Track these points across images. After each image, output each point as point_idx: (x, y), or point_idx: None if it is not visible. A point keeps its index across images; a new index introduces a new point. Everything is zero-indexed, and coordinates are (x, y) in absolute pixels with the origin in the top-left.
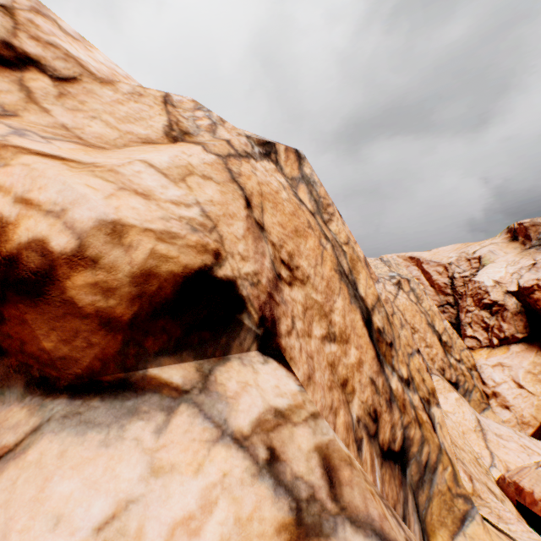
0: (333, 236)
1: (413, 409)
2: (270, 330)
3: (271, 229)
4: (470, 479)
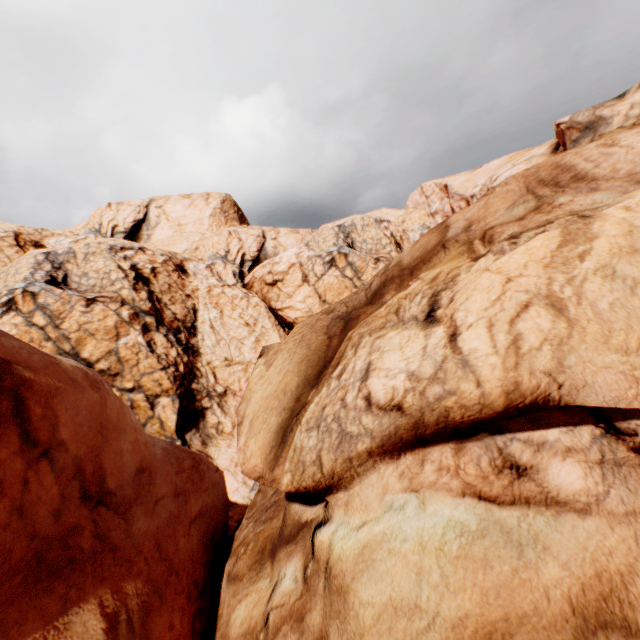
0: (62, 332)
1: (132, 402)
2: None
3: None
4: (233, 427)
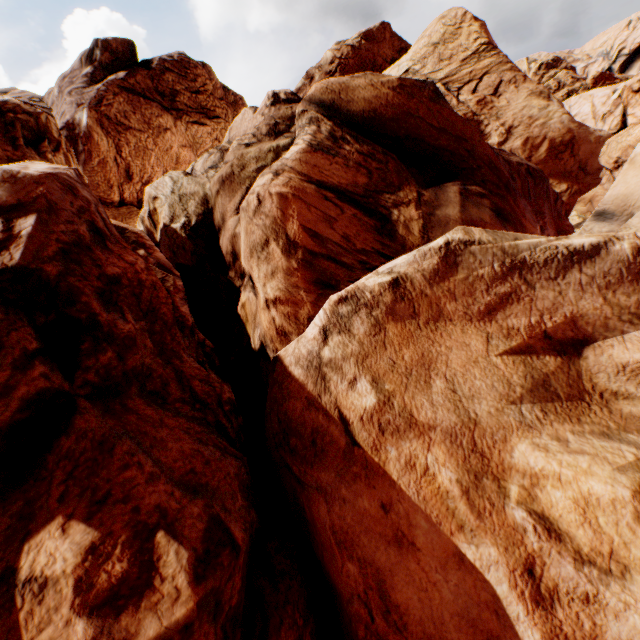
0: None
1: None
2: None
3: None
4: None
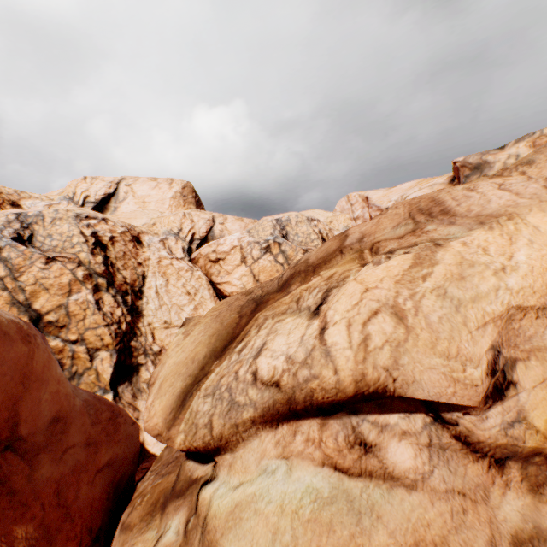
0: (19, 284)
1: (73, 352)
2: None
3: None
4: None
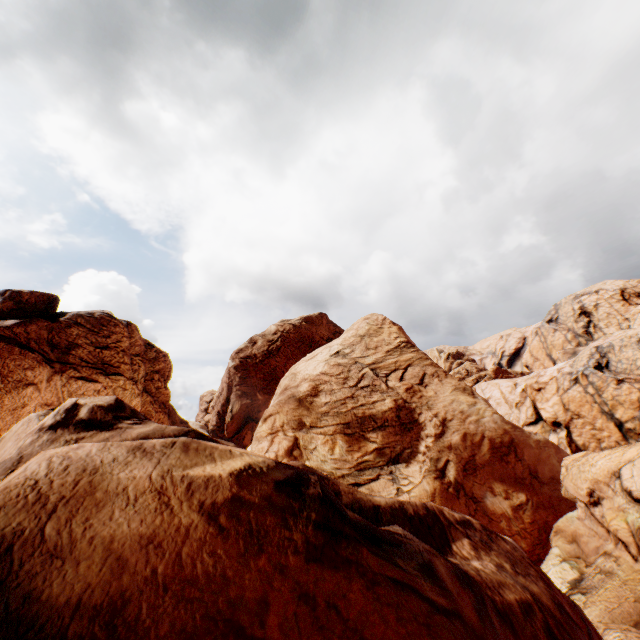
0: (601, 399)
1: None
2: (566, 427)
3: (571, 408)
4: None
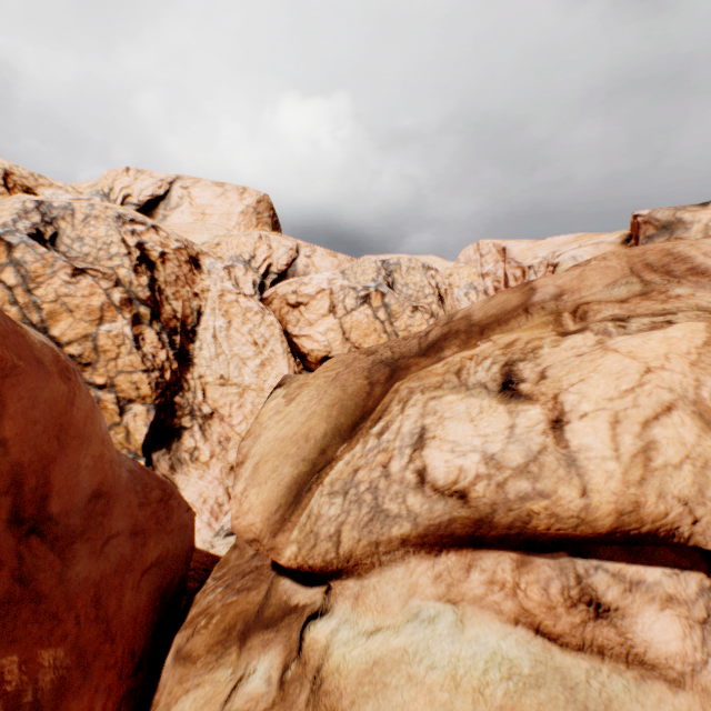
0: (34, 299)
1: (98, 401)
2: None
3: None
4: (211, 457)
